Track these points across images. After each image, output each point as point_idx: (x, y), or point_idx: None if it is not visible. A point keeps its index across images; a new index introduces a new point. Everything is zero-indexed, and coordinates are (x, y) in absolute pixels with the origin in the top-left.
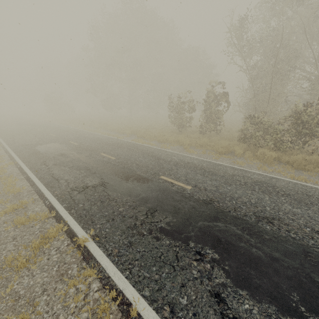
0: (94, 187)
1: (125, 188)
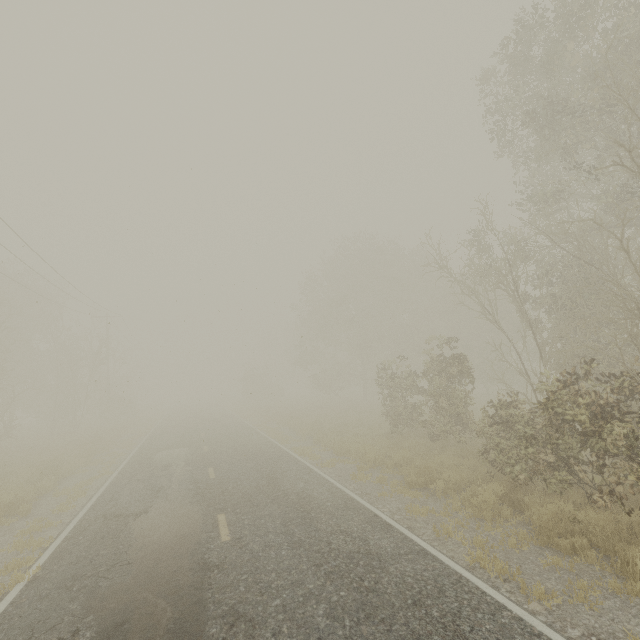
0: (126, 517)
1: (151, 524)
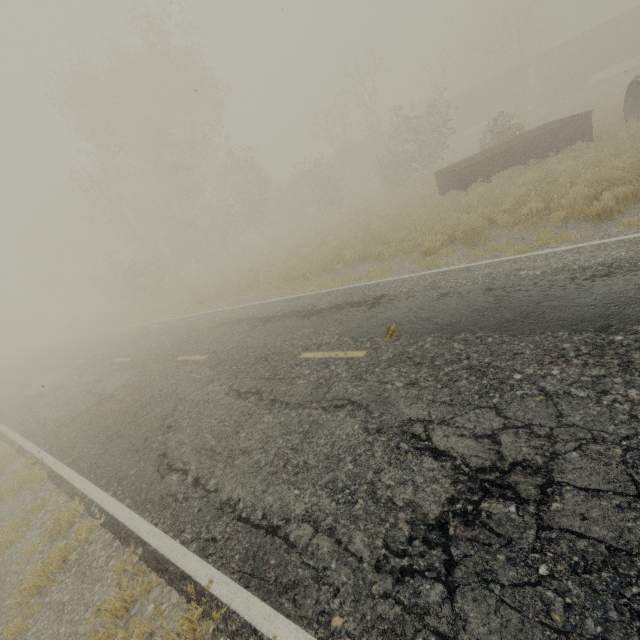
0: None
1: None
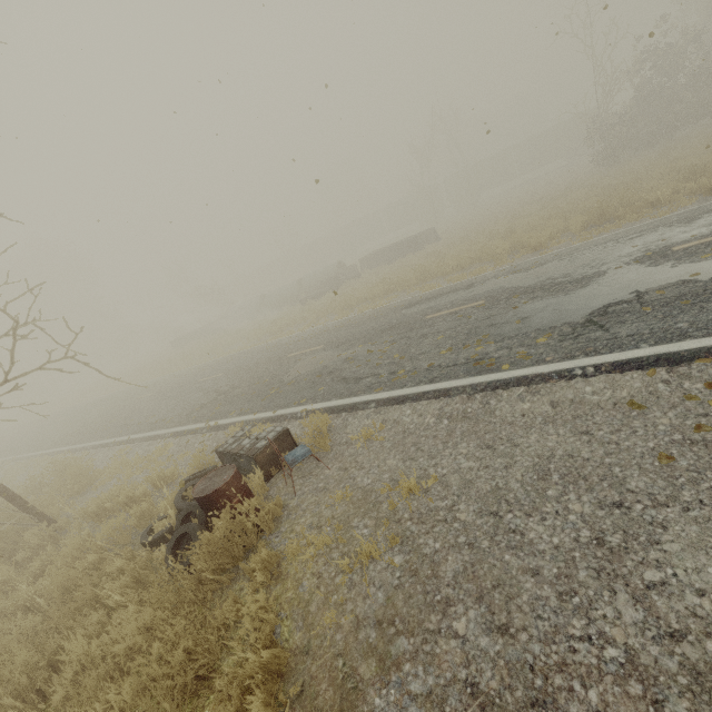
0: None
1: None
